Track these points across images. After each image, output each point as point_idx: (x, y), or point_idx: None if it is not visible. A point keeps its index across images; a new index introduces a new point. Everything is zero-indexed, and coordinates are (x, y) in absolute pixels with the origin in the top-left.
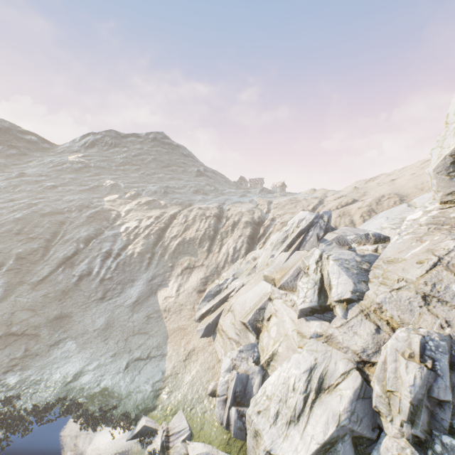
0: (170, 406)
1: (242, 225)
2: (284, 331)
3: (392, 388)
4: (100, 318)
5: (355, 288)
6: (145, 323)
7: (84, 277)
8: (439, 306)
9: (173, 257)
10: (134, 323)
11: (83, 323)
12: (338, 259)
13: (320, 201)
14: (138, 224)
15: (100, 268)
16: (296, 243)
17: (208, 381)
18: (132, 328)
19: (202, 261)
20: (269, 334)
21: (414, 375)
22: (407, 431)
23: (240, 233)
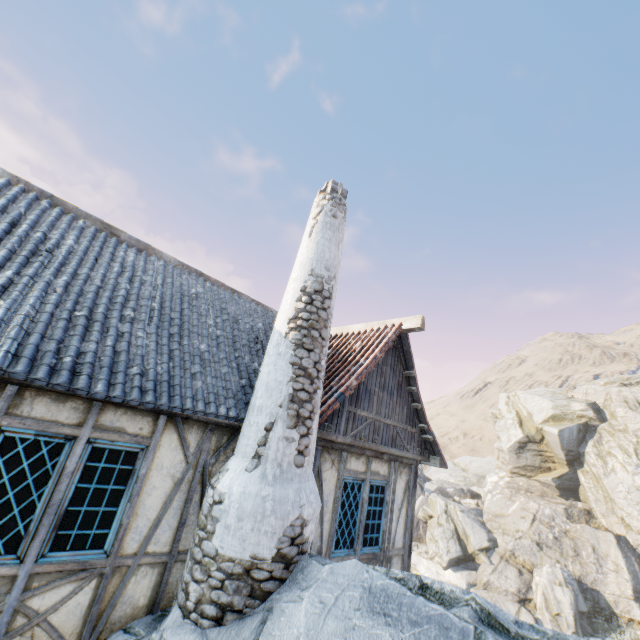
0: None
1: None
2: None
3: (558, 610)
4: None
5: (488, 537)
6: None
7: None
8: (548, 549)
9: None
10: None
11: None
12: (463, 510)
13: None
14: None
15: None
16: None
17: None
18: None
19: None
20: None
21: (569, 596)
22: None
23: None
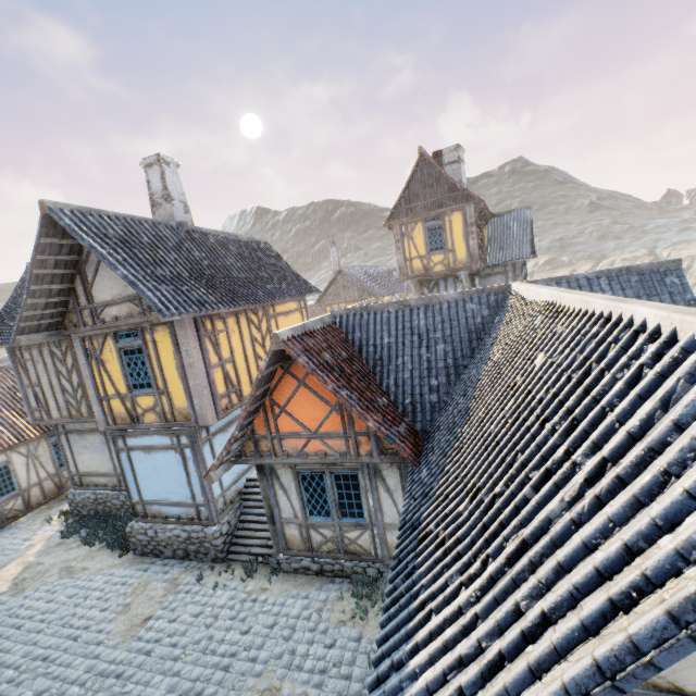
0: None
1: (695, 272)
2: None
3: None
4: None
5: None
6: None
7: None
8: None
9: None
10: None
11: None
12: None
13: None
14: None
15: None
16: None
17: None
18: None
19: None
20: None
21: None
22: None
23: (694, 281)
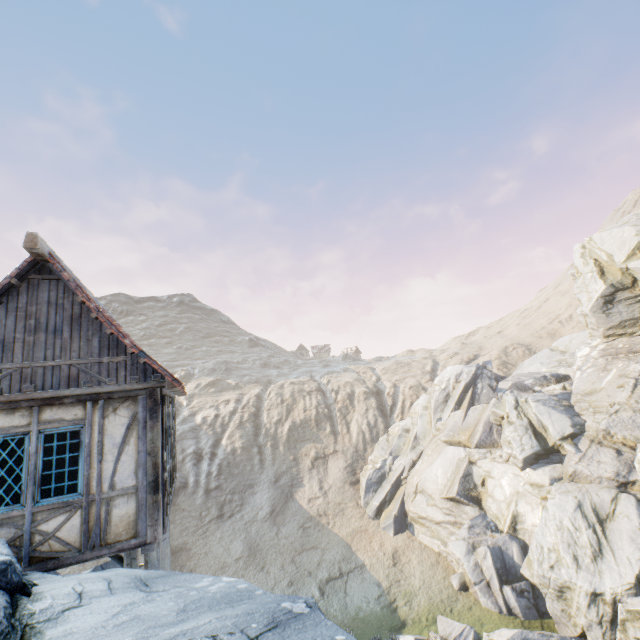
0: (421, 615)
1: (361, 396)
2: (513, 489)
3: None
4: (234, 543)
5: (572, 422)
6: (304, 535)
7: (179, 491)
8: None
9: (289, 447)
10: (289, 539)
11: (213, 554)
12: (537, 400)
13: (434, 361)
14: (217, 411)
15: (196, 475)
16: (466, 399)
17: (444, 577)
18: (290, 545)
19: (333, 447)
20: (494, 498)
21: None
22: None
23: (365, 406)
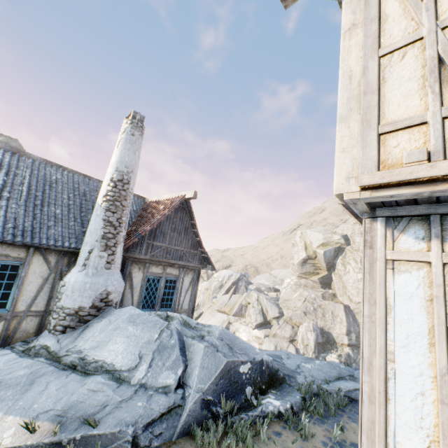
0: None
1: None
2: (248, 338)
3: (307, 343)
4: None
5: (279, 311)
6: None
7: None
8: (309, 315)
9: None
10: None
11: None
12: (267, 298)
13: None
14: None
15: None
16: (232, 289)
17: None
18: None
19: None
20: None
21: (314, 336)
22: (314, 356)
23: None
